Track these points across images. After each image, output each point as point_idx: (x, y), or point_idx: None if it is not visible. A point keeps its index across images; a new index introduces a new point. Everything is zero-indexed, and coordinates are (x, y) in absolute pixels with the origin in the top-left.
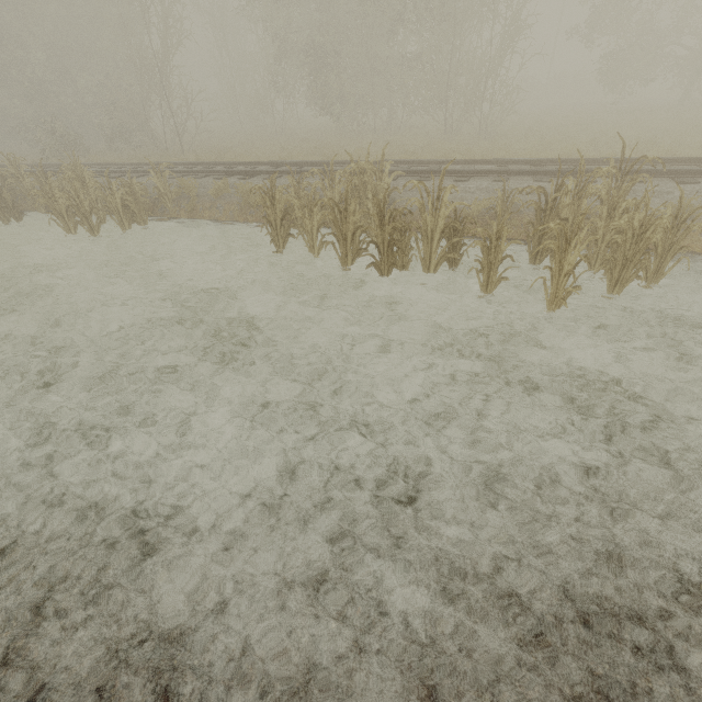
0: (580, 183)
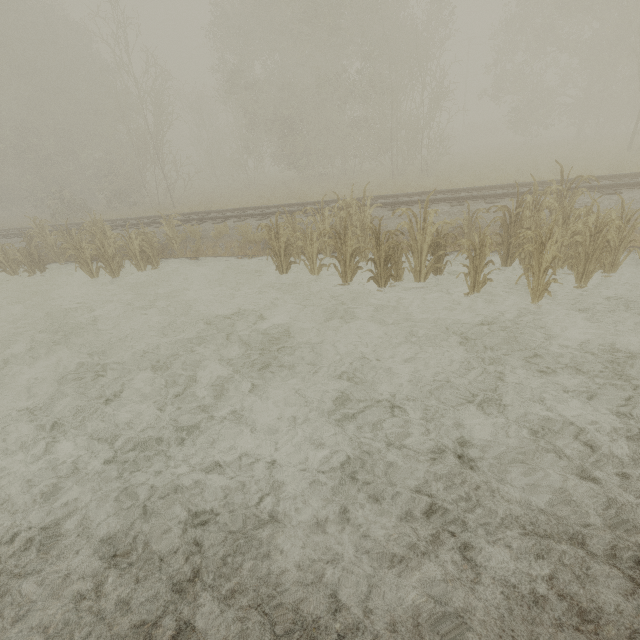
0: (536, 200)
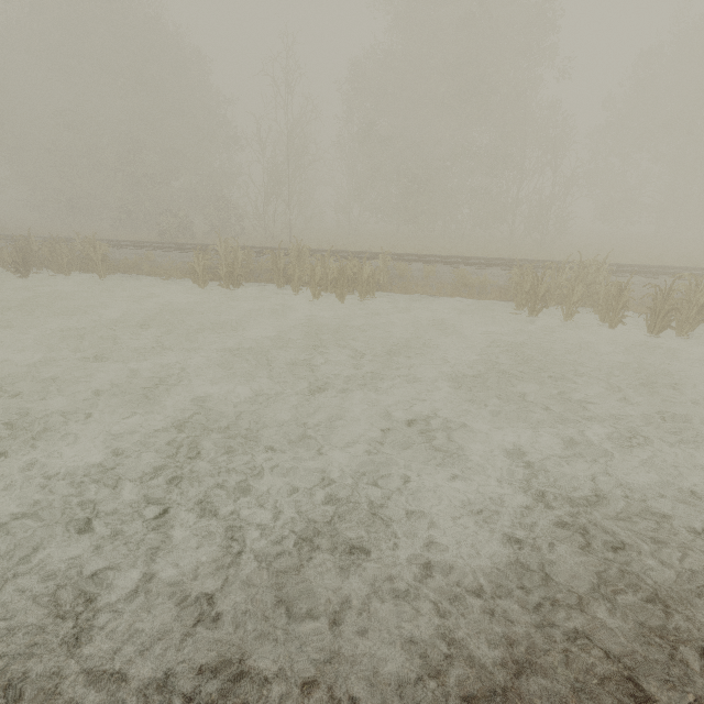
0: None
